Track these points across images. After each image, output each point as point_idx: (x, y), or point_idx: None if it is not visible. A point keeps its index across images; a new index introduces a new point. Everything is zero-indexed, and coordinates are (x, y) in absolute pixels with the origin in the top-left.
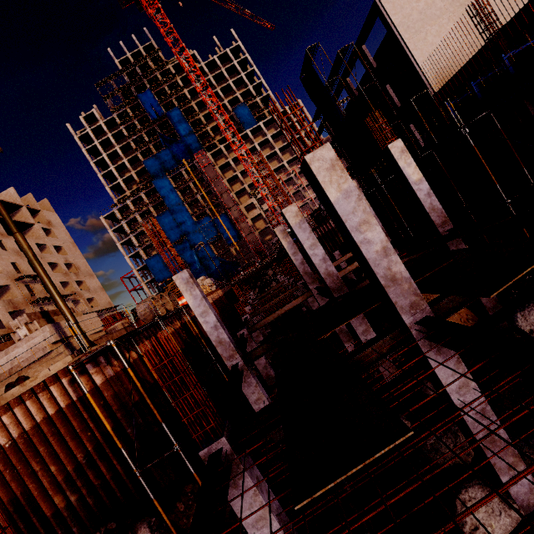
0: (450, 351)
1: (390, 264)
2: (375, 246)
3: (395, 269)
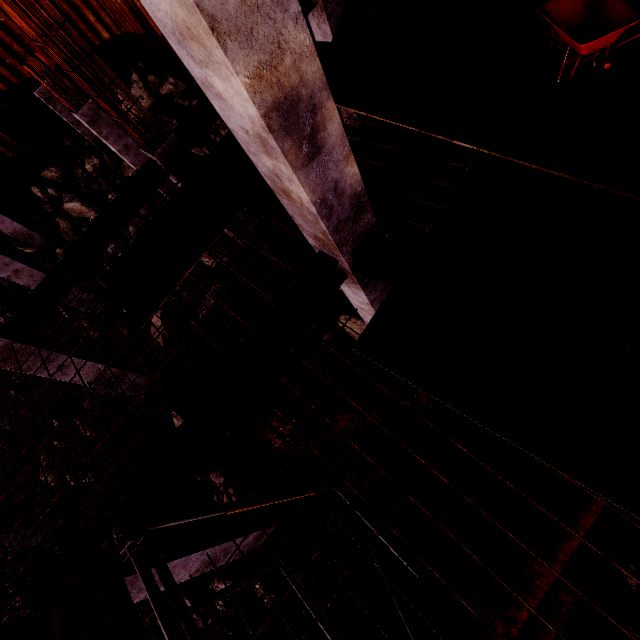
0: (360, 295)
1: (278, 172)
2: (240, 119)
3: (290, 186)
